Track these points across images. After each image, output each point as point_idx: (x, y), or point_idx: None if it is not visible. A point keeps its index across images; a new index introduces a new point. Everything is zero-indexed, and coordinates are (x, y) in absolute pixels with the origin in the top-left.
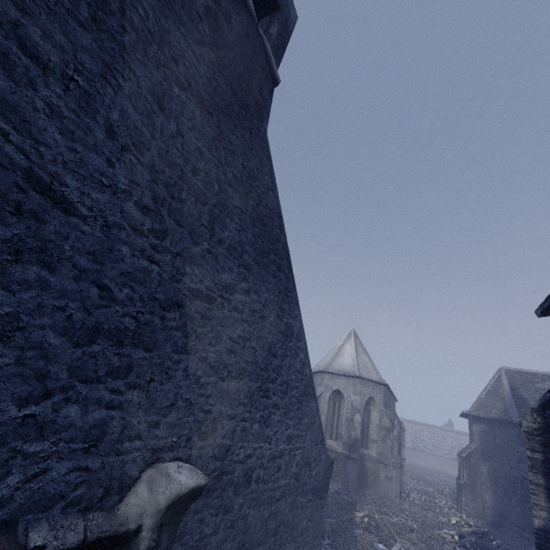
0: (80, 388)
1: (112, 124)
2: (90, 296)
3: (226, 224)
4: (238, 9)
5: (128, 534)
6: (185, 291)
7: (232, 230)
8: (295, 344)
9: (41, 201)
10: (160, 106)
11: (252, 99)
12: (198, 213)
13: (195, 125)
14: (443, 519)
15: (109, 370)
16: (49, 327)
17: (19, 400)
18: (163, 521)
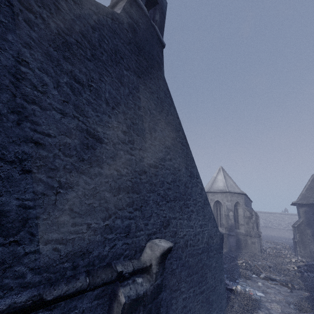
0: (119, 213)
1: (107, 99)
2: (114, 175)
3: (156, 129)
4: (140, 16)
5: (147, 267)
6: (146, 165)
7: (159, 131)
8: (196, 180)
9: (93, 141)
10: (120, 83)
11: (155, 61)
12: (144, 127)
13: (135, 85)
14: (287, 260)
15: (126, 204)
16: (105, 190)
17: (102, 219)
18: (159, 261)
